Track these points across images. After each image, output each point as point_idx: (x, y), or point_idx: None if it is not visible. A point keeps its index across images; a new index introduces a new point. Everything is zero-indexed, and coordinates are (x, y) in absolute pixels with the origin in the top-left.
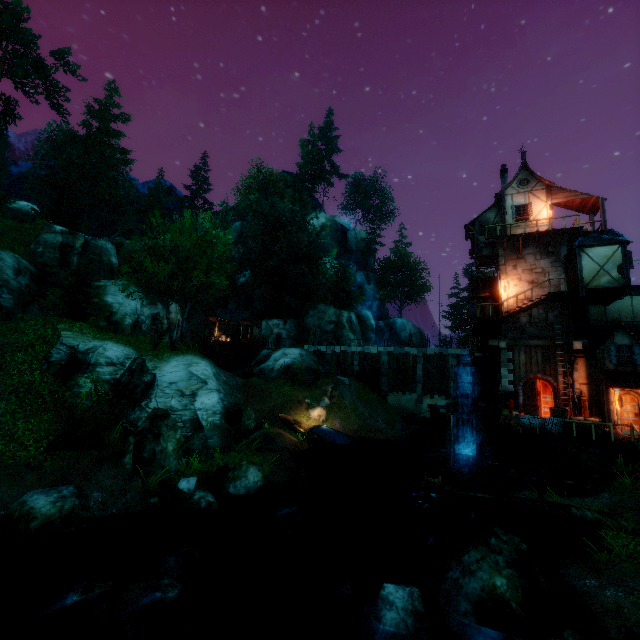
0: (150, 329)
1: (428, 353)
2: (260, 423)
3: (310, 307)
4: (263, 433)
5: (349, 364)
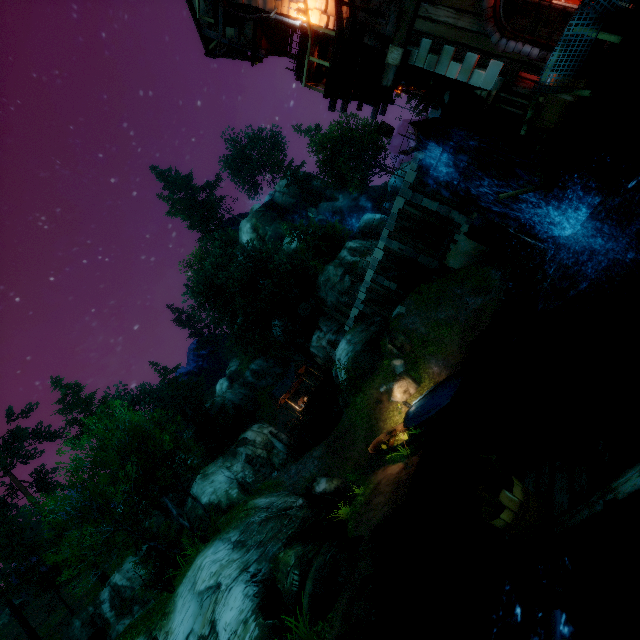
0: (256, 473)
1: (412, 181)
2: (306, 558)
3: (316, 292)
4: (315, 573)
5: (385, 292)
